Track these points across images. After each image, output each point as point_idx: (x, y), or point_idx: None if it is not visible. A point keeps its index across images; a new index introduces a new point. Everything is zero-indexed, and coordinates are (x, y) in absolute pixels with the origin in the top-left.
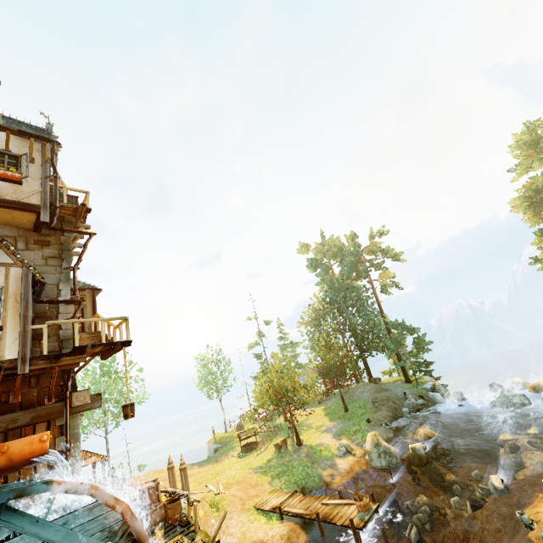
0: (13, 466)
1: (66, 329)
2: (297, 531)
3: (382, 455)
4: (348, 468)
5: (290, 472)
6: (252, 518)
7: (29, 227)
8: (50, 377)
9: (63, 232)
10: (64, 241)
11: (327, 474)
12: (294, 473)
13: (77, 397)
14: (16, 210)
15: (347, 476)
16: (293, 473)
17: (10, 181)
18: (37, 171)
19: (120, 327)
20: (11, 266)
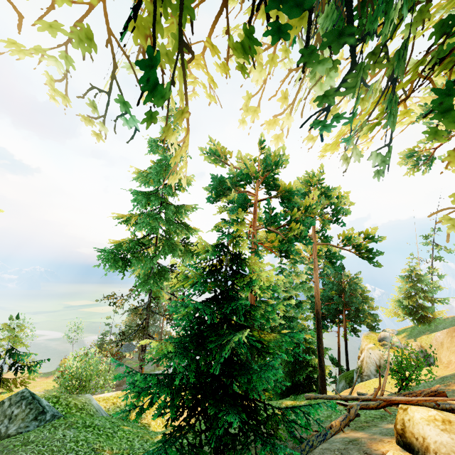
0: None
1: None
2: None
3: None
4: None
5: None
6: None
7: None
8: None
9: None
10: None
11: None
12: None
13: None
14: None
15: None
16: None
17: None
18: None
19: None
20: None
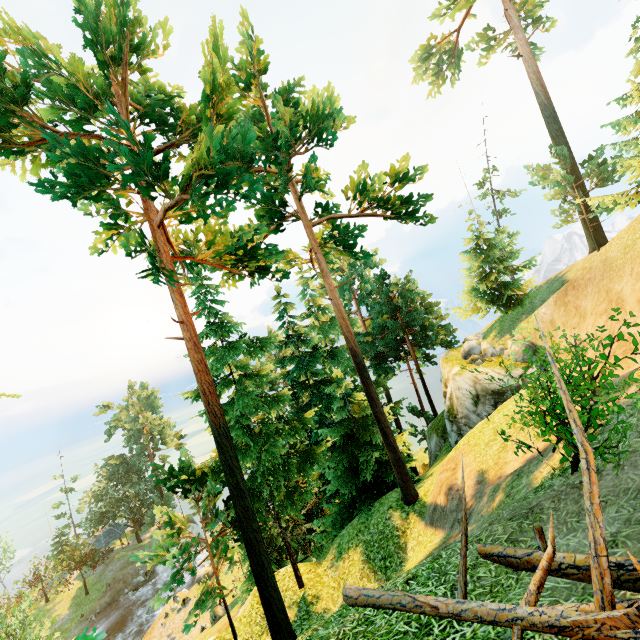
0: None
1: None
2: None
3: None
4: None
5: None
6: None
7: None
8: None
9: None
10: None
11: None
12: None
13: None
14: None
15: None
16: None
17: None
18: None
19: None
20: None
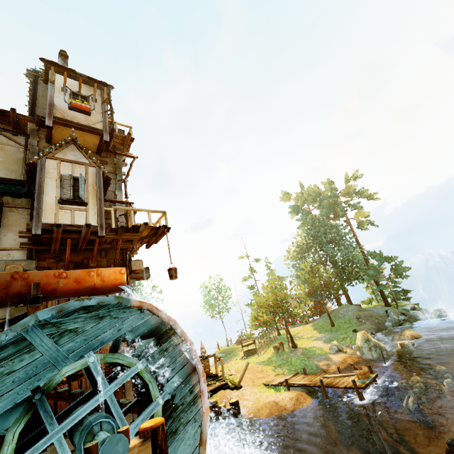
0: (104, 287)
1: (122, 222)
2: (304, 395)
3: (372, 348)
4: (341, 360)
5: (289, 363)
6: (262, 390)
7: (93, 151)
8: (114, 252)
9: (115, 156)
10: (117, 162)
11: (323, 364)
12: (293, 363)
13: (135, 264)
14: (87, 134)
15: (341, 365)
16: (292, 364)
17: (83, 113)
18: (99, 108)
19: (160, 221)
20: (89, 166)
